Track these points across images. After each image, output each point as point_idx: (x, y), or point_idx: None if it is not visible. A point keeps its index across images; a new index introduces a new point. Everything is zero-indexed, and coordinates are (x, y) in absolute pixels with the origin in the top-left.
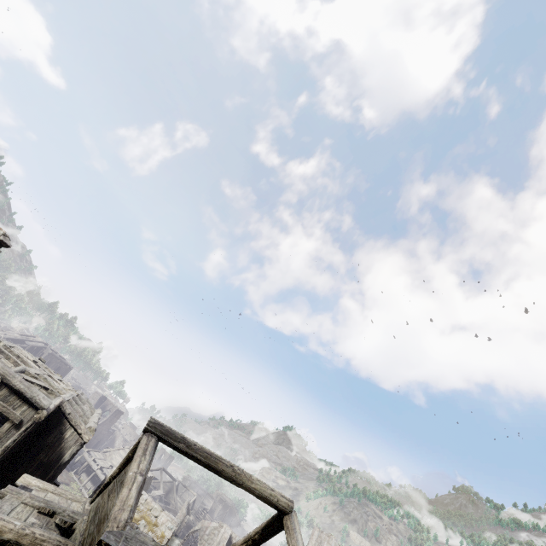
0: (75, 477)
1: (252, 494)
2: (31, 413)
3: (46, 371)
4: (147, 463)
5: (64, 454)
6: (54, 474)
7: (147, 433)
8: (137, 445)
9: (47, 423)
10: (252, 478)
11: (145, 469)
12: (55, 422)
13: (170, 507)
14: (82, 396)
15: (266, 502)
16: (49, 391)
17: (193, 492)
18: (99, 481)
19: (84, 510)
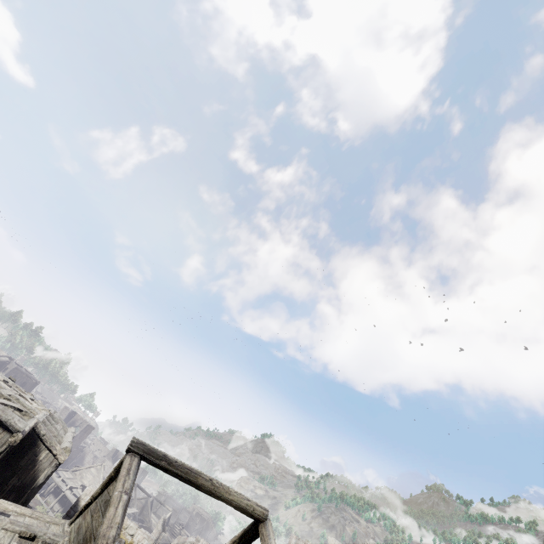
0: (41, 499)
1: (229, 505)
2: (6, 436)
3: (17, 391)
4: (131, 482)
5: (38, 476)
6: (27, 498)
7: (130, 453)
8: (120, 465)
9: (20, 446)
10: (230, 490)
11: (129, 488)
12: (28, 444)
13: (144, 524)
14: (54, 414)
15: (243, 511)
16: (22, 412)
17: (168, 508)
18: (68, 502)
19: (64, 532)
